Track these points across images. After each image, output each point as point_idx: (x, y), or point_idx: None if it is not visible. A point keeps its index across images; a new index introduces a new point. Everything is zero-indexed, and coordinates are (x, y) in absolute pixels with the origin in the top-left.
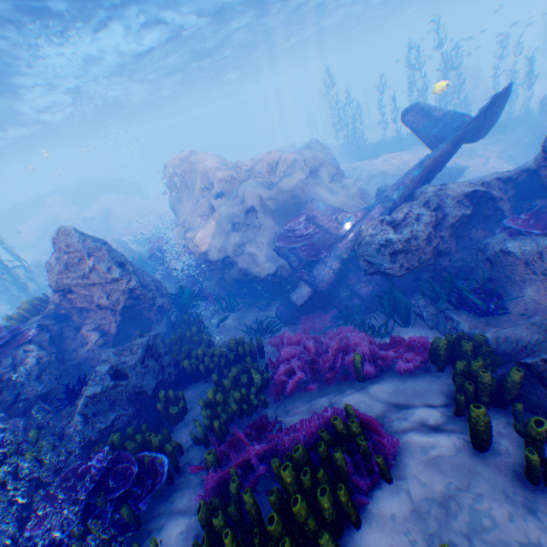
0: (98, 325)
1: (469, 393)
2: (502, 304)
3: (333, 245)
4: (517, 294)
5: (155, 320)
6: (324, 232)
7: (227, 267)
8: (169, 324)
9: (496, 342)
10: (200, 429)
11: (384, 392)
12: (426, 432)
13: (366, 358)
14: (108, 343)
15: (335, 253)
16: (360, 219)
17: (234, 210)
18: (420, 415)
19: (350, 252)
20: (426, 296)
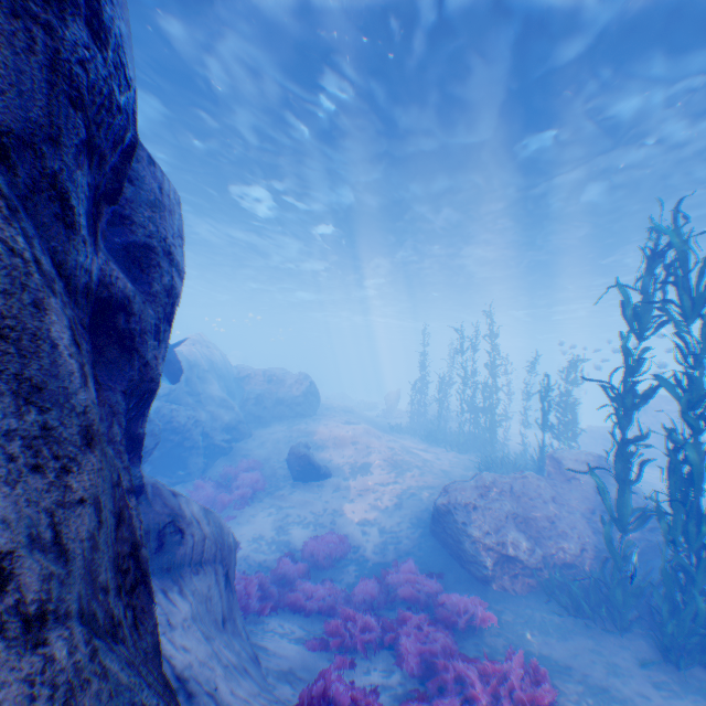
0: None
1: None
2: None
3: None
4: None
5: None
6: None
7: None
8: None
9: None
10: None
11: None
12: None
13: None
14: None
15: None
16: None
17: None
18: None
19: None
20: None
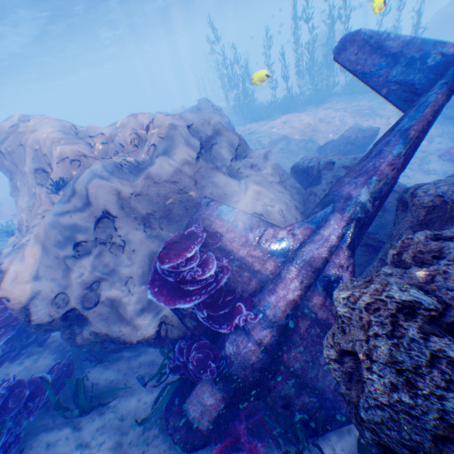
0: None
1: None
2: None
3: (257, 292)
4: None
5: None
6: (236, 262)
7: (76, 318)
8: None
9: None
10: None
11: None
12: None
13: None
14: None
15: (264, 312)
16: (302, 241)
17: (75, 221)
18: None
19: (293, 309)
20: None
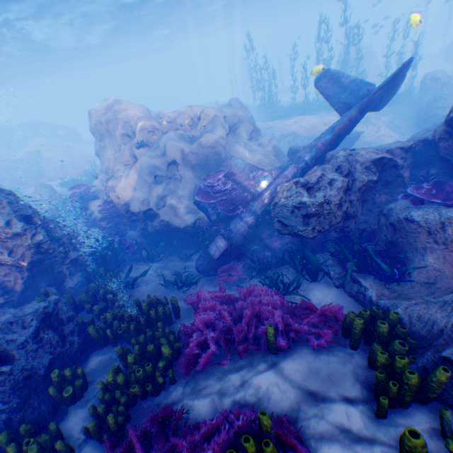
0: (1, 282)
1: (393, 394)
2: (405, 270)
3: (249, 201)
4: (419, 261)
5: (68, 274)
6: (241, 188)
7: (149, 217)
8: (85, 277)
9: (410, 321)
10: (94, 427)
11: (298, 375)
12: (348, 442)
13: (280, 330)
14: (12, 302)
15: (251, 209)
16: (275, 177)
17: (156, 162)
18: (339, 415)
19: (265, 209)
20: (333, 256)
